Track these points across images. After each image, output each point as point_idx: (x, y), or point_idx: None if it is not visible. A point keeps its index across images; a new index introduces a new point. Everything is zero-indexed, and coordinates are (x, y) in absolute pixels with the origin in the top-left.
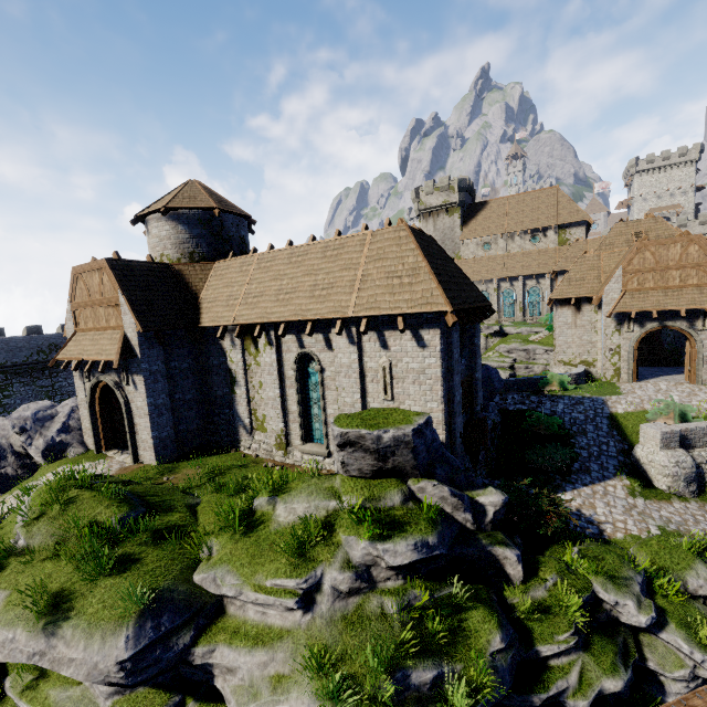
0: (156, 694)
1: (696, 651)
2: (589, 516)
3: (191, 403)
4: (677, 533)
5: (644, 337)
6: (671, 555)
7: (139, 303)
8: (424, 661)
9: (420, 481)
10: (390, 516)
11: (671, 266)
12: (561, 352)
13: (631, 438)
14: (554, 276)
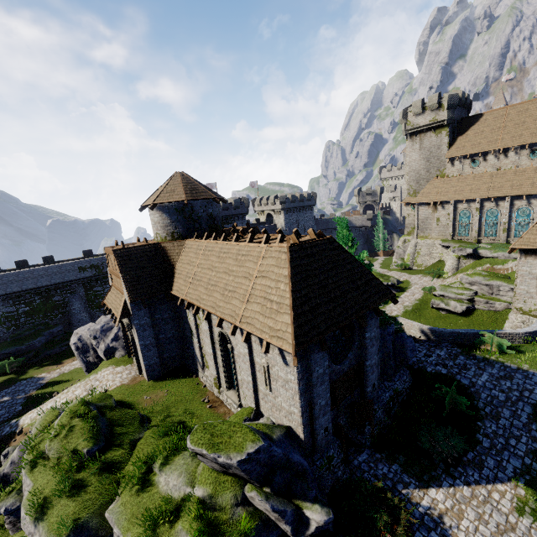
0: None
1: None
2: (448, 527)
3: (172, 339)
4: None
5: None
6: None
7: (132, 280)
8: None
9: (252, 490)
10: (217, 518)
11: None
12: (521, 301)
13: None
14: None
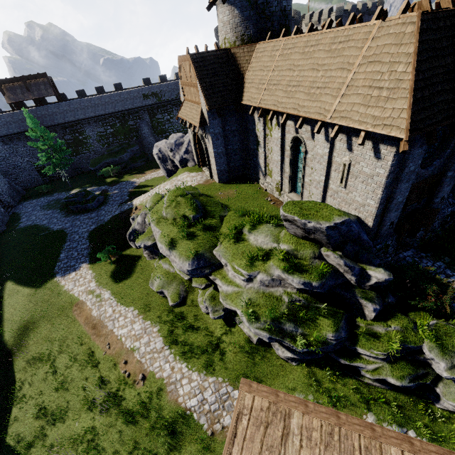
0: (203, 279)
1: None
2: None
3: (237, 151)
4: None
5: None
6: None
7: (207, 88)
8: (290, 324)
9: (328, 251)
10: (300, 263)
11: None
12: None
13: None
14: None
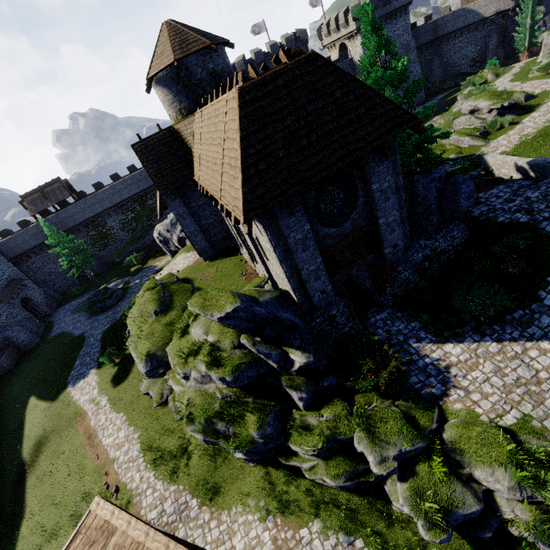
0: None
1: (407, 507)
2: (452, 376)
3: (214, 224)
4: (540, 432)
5: None
6: (481, 447)
7: (156, 173)
8: (222, 423)
9: (244, 339)
10: (220, 356)
11: None
12: None
13: None
14: None
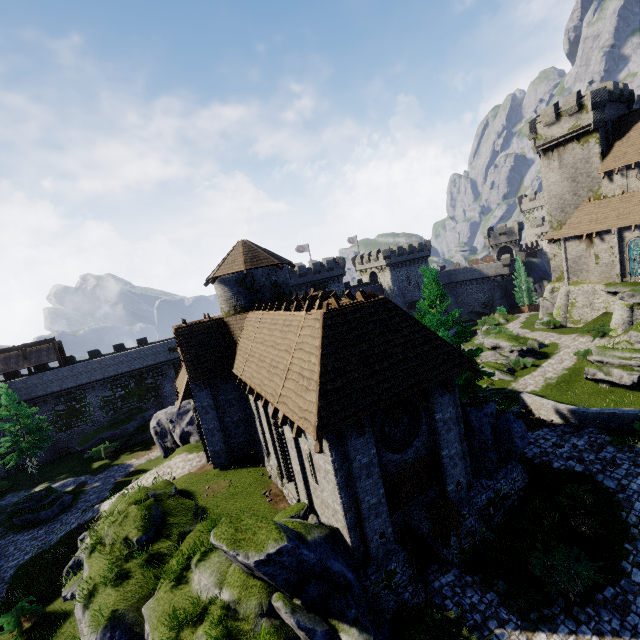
0: None
1: None
2: None
3: (238, 423)
4: None
5: None
6: None
7: (192, 359)
8: None
9: (279, 599)
10: (239, 628)
11: None
12: None
13: None
14: None
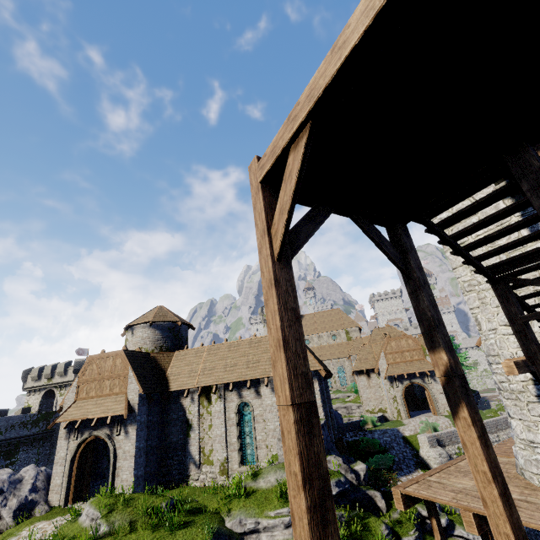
0: None
1: (469, 533)
2: None
3: (154, 449)
4: None
5: (407, 393)
6: None
7: (140, 376)
8: None
9: (327, 456)
10: None
11: (404, 350)
12: (367, 405)
13: (416, 447)
14: (349, 359)
